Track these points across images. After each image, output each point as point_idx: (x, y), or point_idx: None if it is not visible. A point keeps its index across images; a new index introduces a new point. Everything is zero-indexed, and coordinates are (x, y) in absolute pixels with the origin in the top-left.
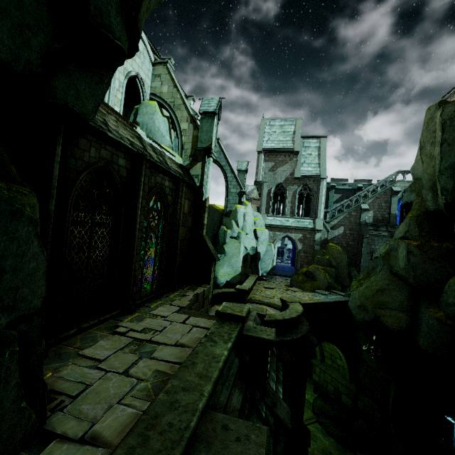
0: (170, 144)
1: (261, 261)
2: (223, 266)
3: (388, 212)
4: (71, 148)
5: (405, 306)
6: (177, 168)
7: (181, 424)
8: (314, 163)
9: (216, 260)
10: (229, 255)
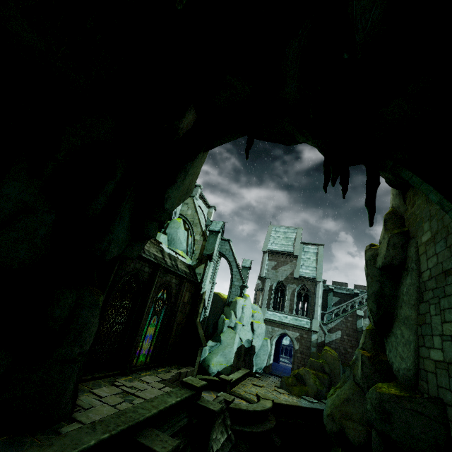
0: (185, 249)
1: (256, 356)
2: (217, 355)
3: None
4: (122, 264)
5: (365, 418)
6: (185, 268)
7: (135, 417)
8: (312, 266)
9: (203, 345)
10: (224, 344)
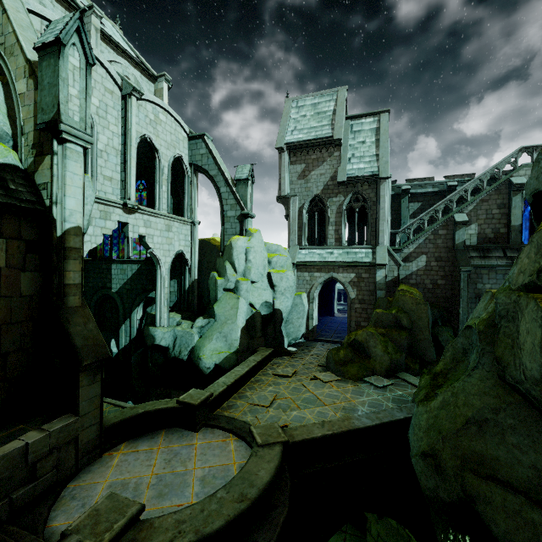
0: (3, 129)
1: (286, 323)
2: (211, 340)
3: (505, 223)
4: None
5: None
6: None
7: None
8: (369, 155)
9: (82, 363)
10: (220, 320)
